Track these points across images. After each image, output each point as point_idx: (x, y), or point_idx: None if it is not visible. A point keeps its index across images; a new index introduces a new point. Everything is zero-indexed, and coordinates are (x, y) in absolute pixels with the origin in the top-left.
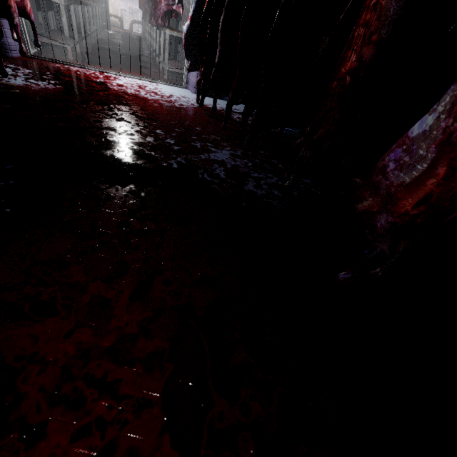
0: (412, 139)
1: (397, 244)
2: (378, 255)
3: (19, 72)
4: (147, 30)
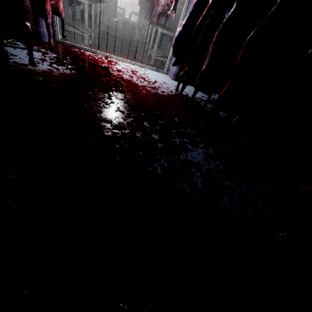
0: None
1: None
2: None
3: (47, 56)
4: (141, 21)
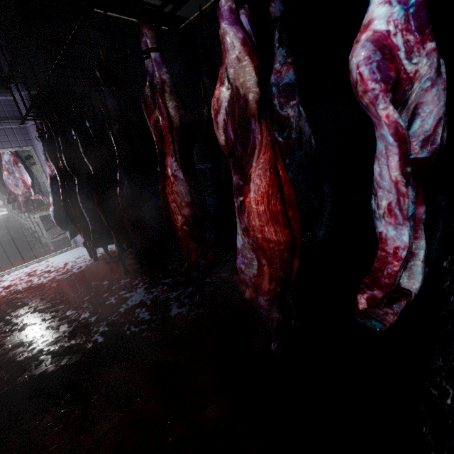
0: (240, 249)
1: (286, 298)
2: (277, 320)
3: None
4: (13, 212)
